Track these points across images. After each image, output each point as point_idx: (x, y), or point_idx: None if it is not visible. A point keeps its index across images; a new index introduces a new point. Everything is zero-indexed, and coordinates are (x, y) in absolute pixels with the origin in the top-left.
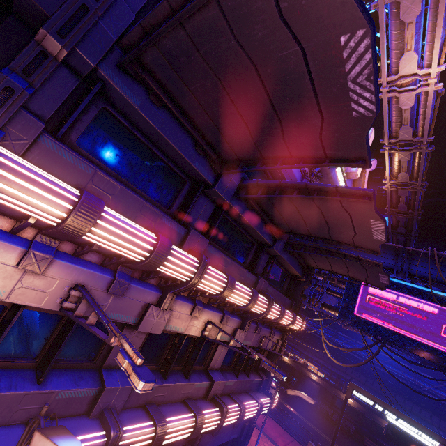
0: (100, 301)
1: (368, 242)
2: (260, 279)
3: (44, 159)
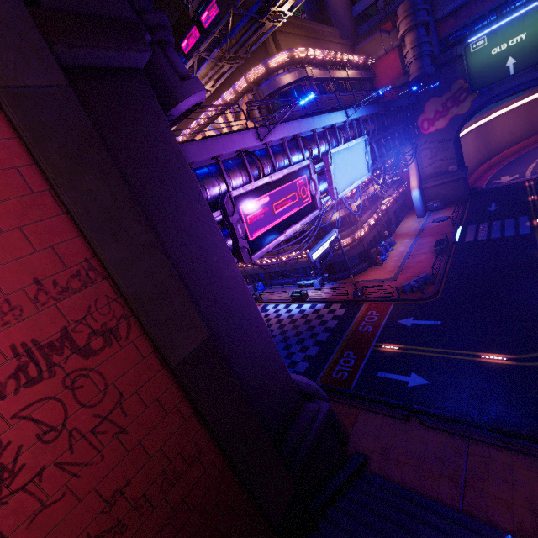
0: None
1: None
2: None
3: None
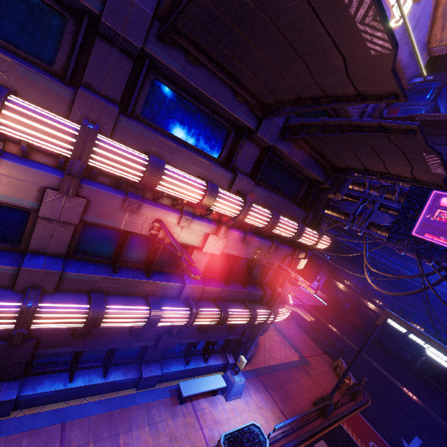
0: None
1: (372, 74)
2: (238, 176)
3: None
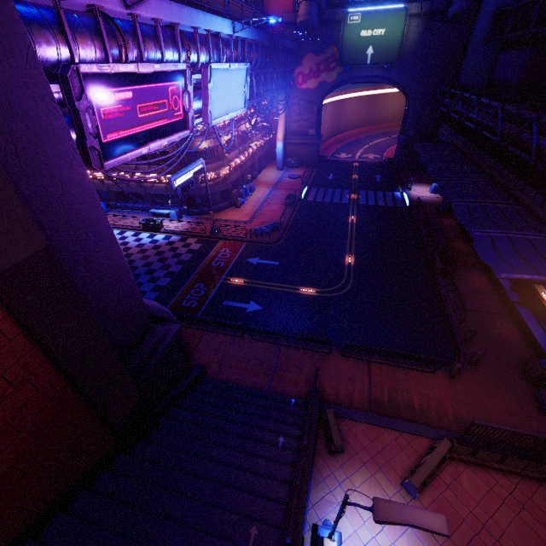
0: None
1: None
2: None
3: None
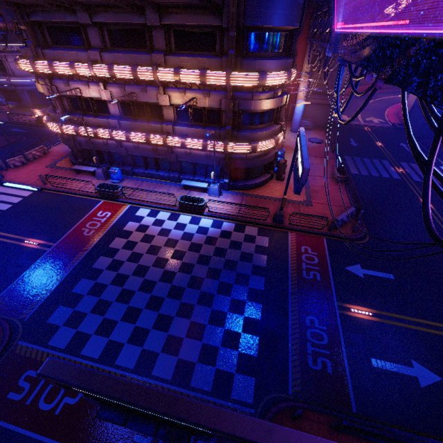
0: (87, 92)
1: None
2: (152, 55)
3: (48, 57)
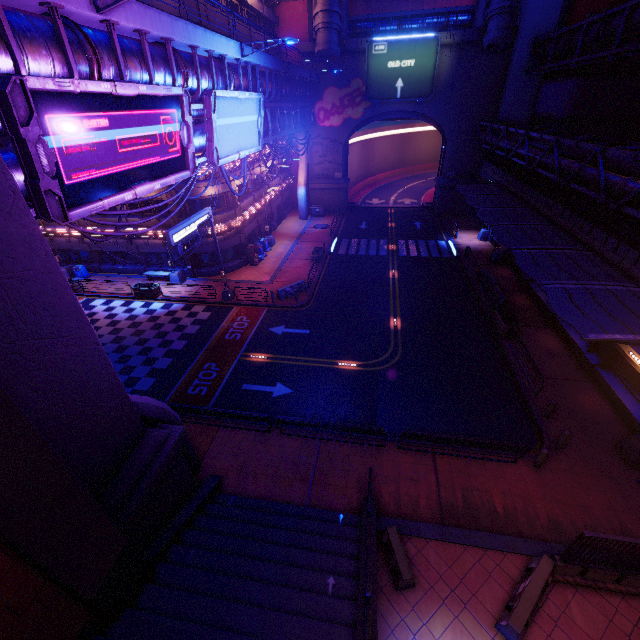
0: None
1: None
2: None
3: None
